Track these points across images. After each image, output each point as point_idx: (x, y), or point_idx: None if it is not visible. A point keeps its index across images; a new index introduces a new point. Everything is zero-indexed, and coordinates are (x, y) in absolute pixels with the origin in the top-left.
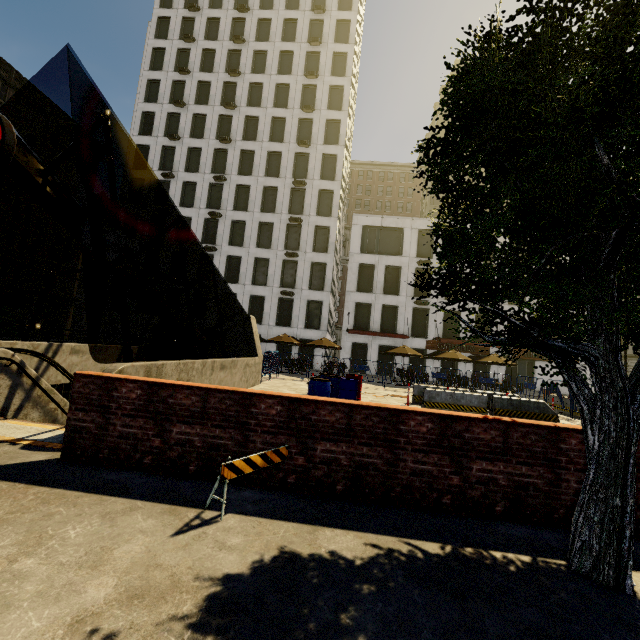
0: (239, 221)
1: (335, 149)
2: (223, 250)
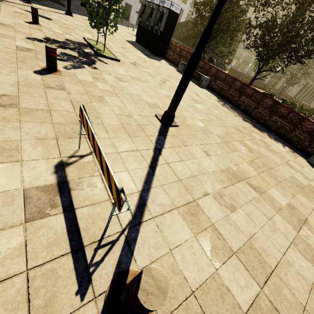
0: None
1: None
2: None
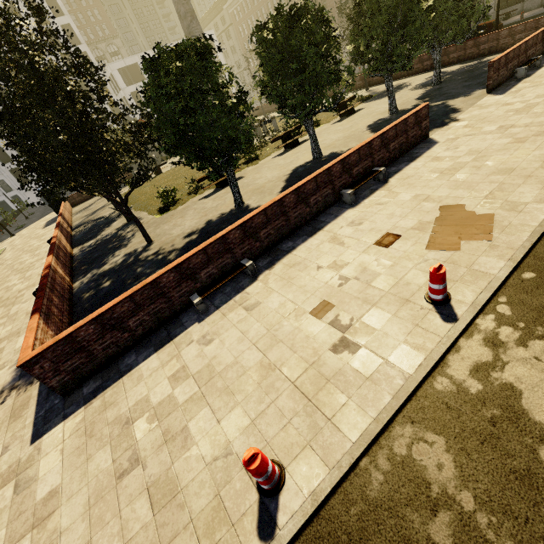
0: None
1: (65, 19)
2: None
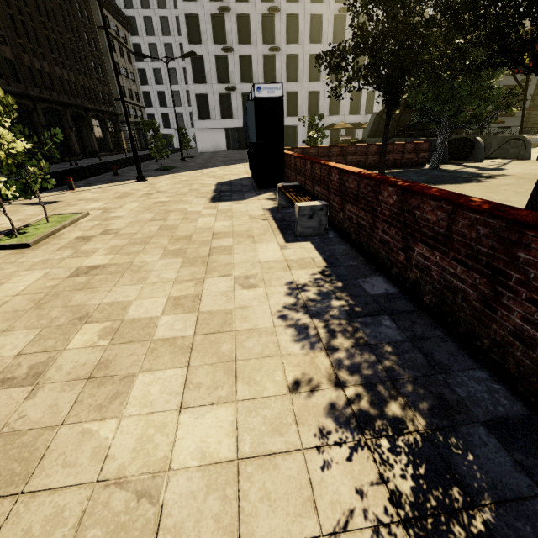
0: (291, 15)
1: None
2: (282, 49)
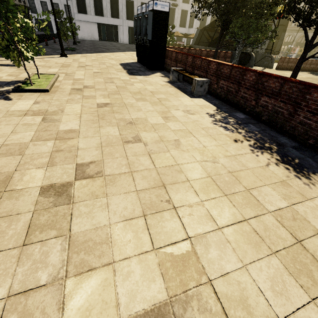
0: None
1: None
2: None
